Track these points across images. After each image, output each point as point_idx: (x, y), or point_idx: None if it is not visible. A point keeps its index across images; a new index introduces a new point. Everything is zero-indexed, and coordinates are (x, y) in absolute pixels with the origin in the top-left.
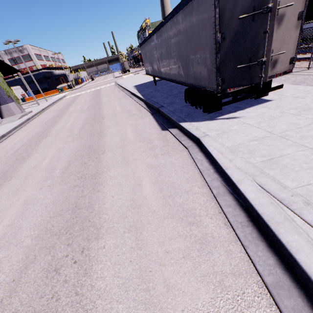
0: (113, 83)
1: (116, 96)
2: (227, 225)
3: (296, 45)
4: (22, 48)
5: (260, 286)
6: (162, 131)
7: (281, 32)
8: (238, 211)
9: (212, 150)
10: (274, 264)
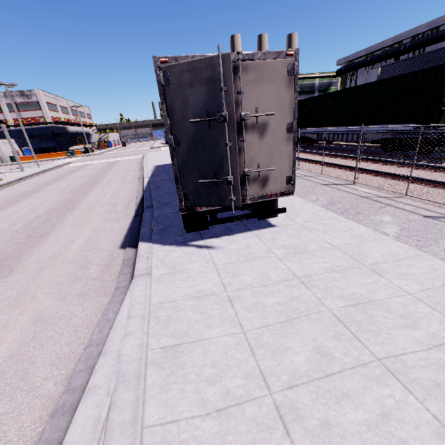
0: (141, 156)
1: (125, 176)
2: None
3: (292, 162)
4: (31, 93)
5: None
6: (119, 249)
7: (267, 144)
8: None
9: (123, 308)
10: None
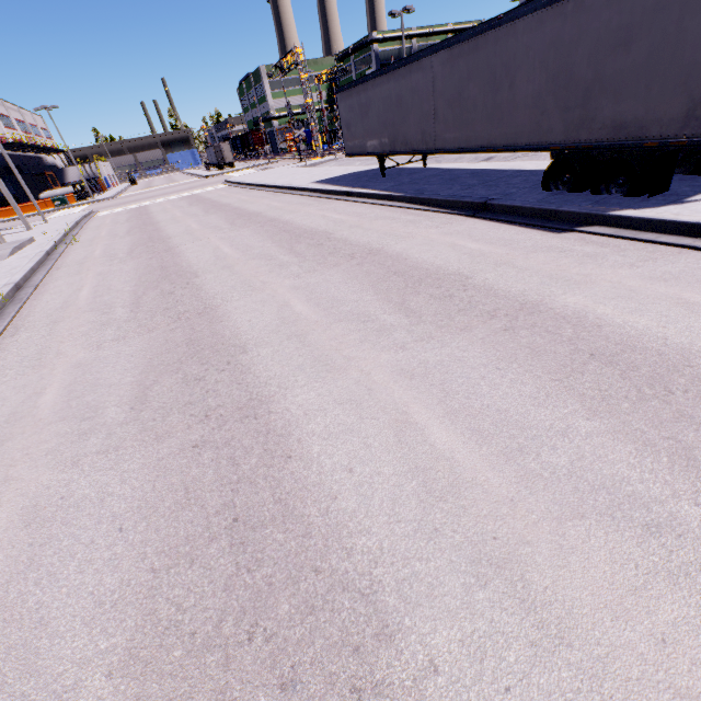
0: (221, 185)
1: (281, 201)
2: None
3: None
4: None
5: None
6: (559, 234)
7: None
8: None
9: None
10: None
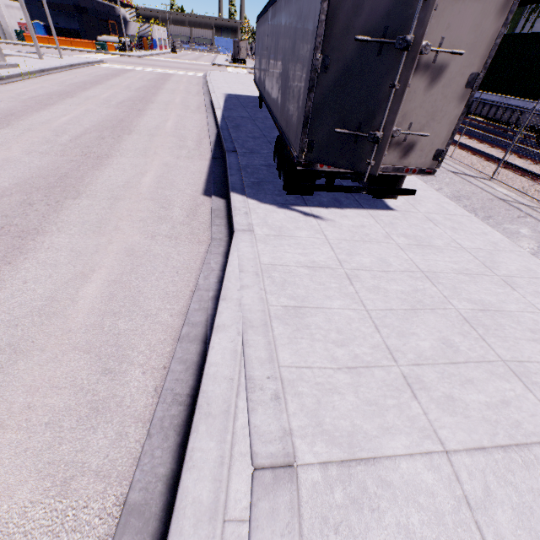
0: (200, 74)
1: (186, 99)
2: (158, 391)
3: (452, 131)
4: None
5: (119, 503)
6: (202, 195)
7: (433, 97)
8: (189, 374)
9: (232, 260)
10: (162, 476)
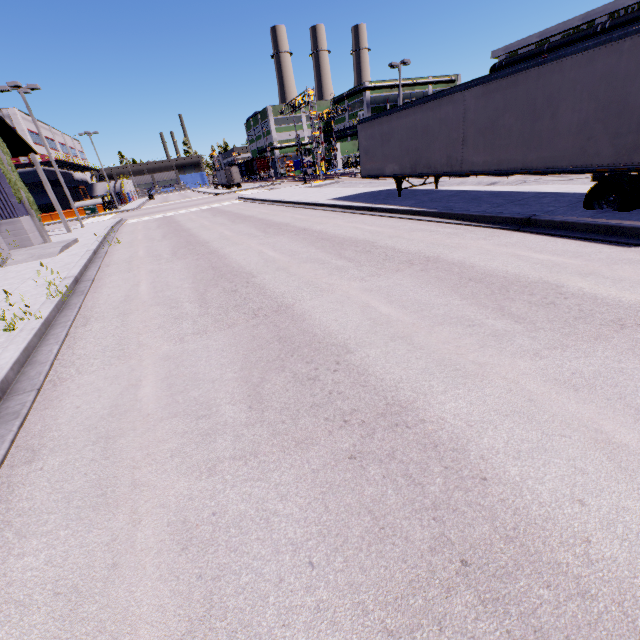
0: (236, 201)
1: (303, 214)
2: None
3: None
4: None
5: None
6: (630, 248)
7: None
8: None
9: None
10: None
